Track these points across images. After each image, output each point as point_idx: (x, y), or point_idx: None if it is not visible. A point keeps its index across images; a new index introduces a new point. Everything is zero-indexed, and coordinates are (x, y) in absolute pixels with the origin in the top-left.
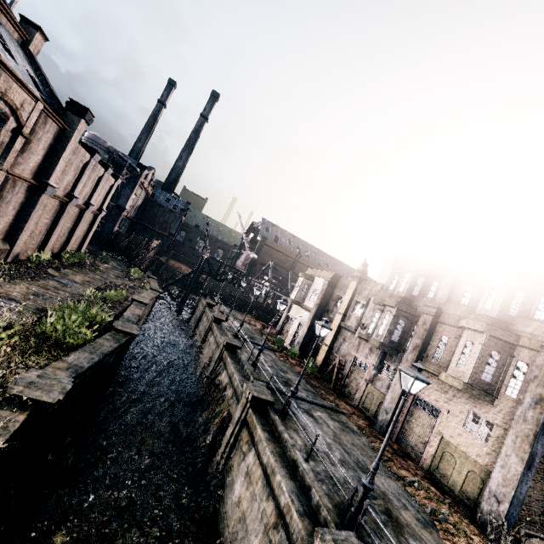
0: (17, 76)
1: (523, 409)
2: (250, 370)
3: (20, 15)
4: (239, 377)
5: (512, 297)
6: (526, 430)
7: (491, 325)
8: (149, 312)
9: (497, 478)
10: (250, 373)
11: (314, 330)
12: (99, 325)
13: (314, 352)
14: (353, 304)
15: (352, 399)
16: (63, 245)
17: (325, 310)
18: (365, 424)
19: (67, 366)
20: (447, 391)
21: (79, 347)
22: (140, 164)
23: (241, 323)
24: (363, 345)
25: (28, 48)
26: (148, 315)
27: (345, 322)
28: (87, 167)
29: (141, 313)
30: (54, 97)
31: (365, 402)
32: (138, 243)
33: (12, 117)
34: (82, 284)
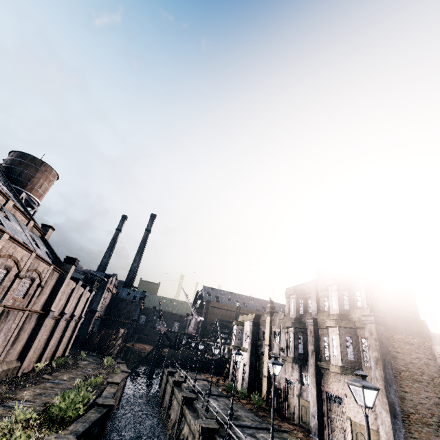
0: (43, 258)
1: (373, 371)
2: (203, 413)
3: (42, 224)
4: (194, 421)
5: (342, 298)
6: (380, 386)
7: (337, 320)
8: (121, 394)
9: (383, 435)
10: (203, 415)
11: (255, 366)
12: (86, 405)
13: (260, 387)
14: (272, 334)
15: (294, 419)
16: (53, 353)
17: (257, 346)
18: (303, 435)
19: (70, 432)
20: (340, 379)
21: (74, 421)
22: (107, 275)
23: (195, 378)
24: (287, 365)
25: (44, 237)
26: (120, 398)
27: (272, 351)
28: (73, 291)
29: (115, 391)
30: (57, 258)
31: (303, 416)
32: (108, 336)
33: (37, 279)
34: (68, 380)
